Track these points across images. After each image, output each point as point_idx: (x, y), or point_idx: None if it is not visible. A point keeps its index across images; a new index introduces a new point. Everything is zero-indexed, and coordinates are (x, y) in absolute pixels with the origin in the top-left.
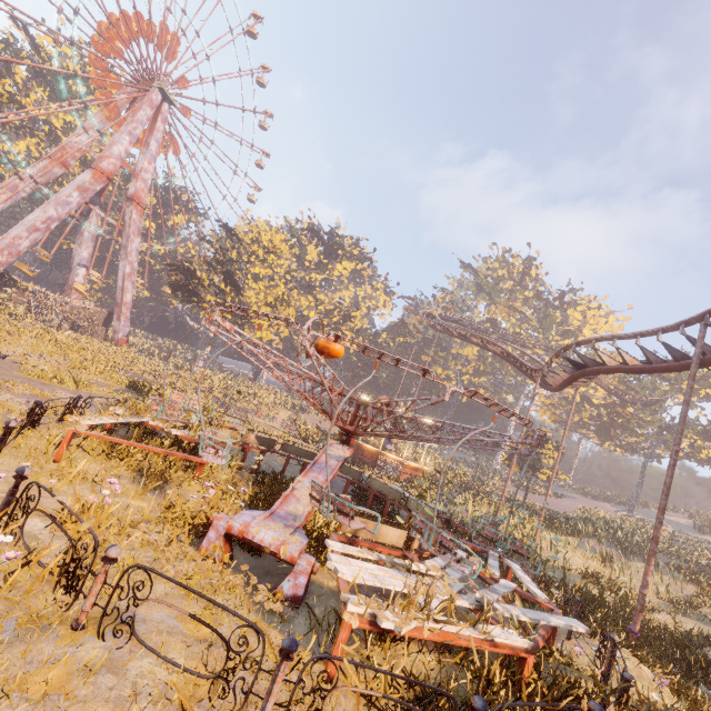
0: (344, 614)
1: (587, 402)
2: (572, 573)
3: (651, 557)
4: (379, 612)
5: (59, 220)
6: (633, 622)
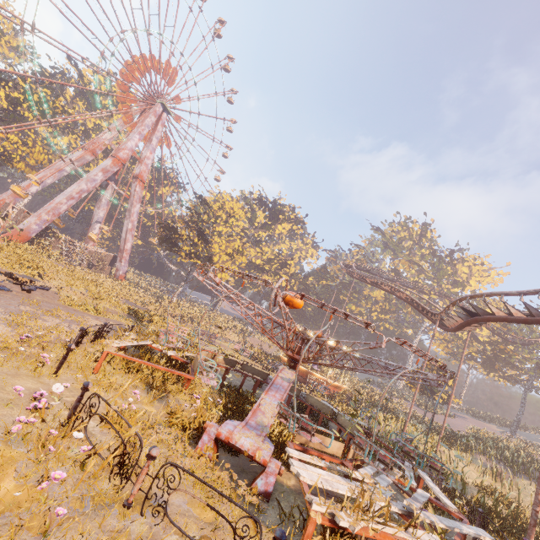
0: (311, 512)
1: (474, 339)
2: (469, 485)
3: None
4: (337, 512)
5: (88, 191)
6: (528, 535)
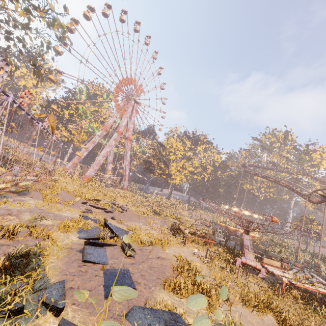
0: (283, 280)
1: None
2: None
3: None
4: (290, 280)
5: (109, 151)
6: None
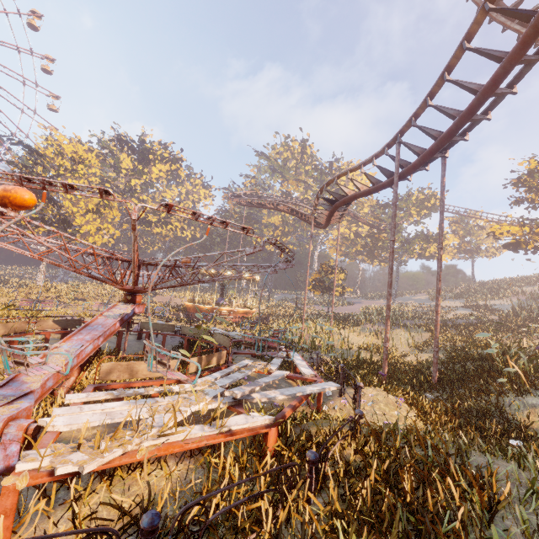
0: (5, 479)
1: (358, 237)
2: (354, 349)
3: (387, 320)
4: (57, 459)
5: None
6: (383, 368)
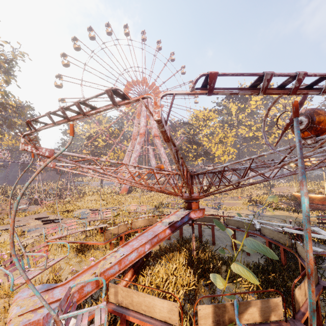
0: None
1: None
2: None
3: None
4: None
5: (137, 156)
6: None
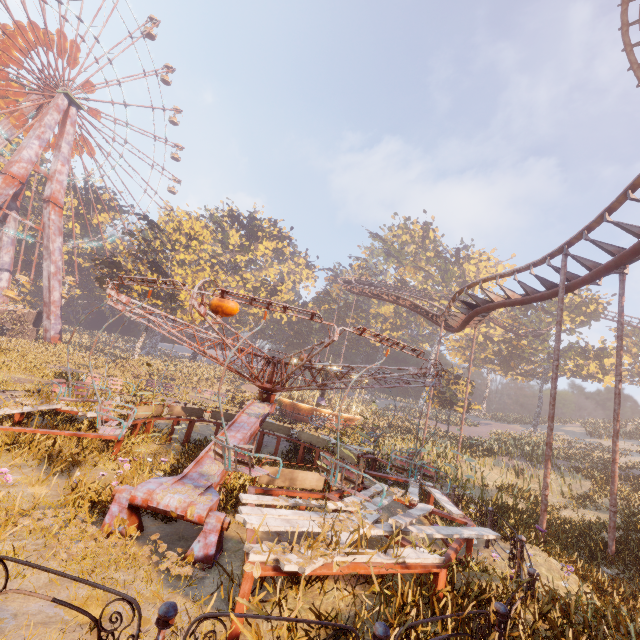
0: (245, 565)
1: (489, 341)
2: (490, 489)
3: (548, 461)
4: (282, 556)
5: None
6: (540, 521)
